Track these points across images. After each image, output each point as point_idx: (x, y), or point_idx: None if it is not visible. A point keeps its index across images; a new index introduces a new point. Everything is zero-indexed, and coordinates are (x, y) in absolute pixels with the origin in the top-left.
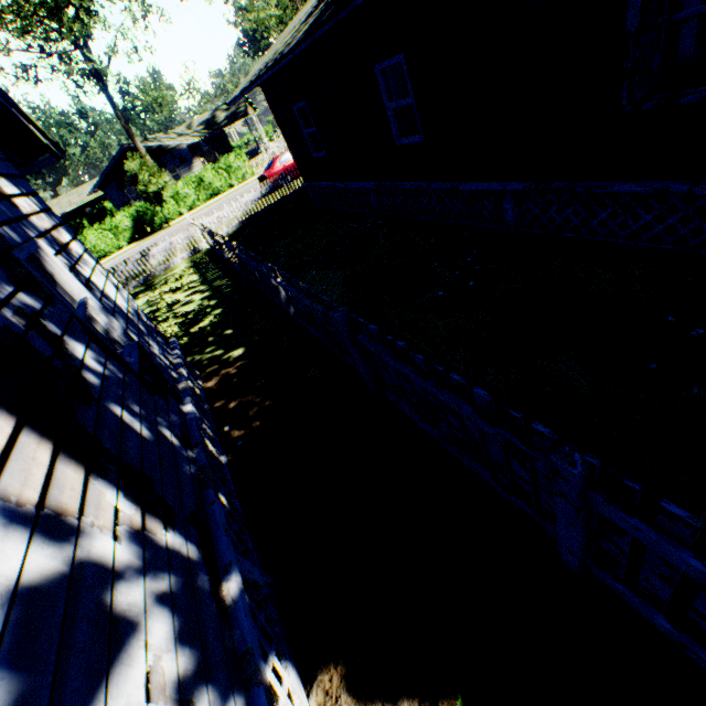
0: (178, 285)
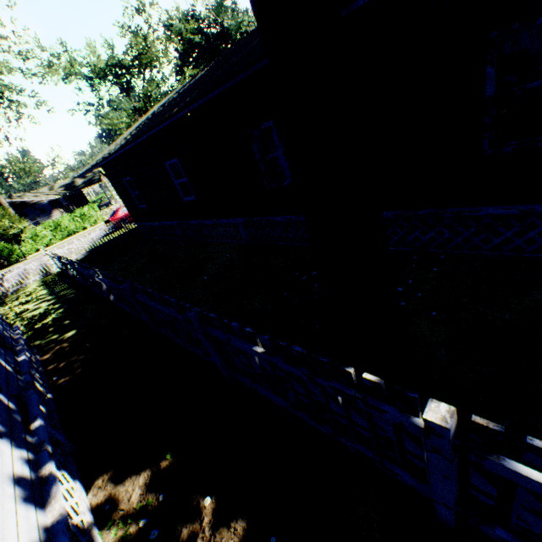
0: (28, 298)
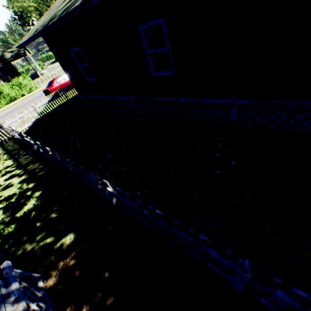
0: None
